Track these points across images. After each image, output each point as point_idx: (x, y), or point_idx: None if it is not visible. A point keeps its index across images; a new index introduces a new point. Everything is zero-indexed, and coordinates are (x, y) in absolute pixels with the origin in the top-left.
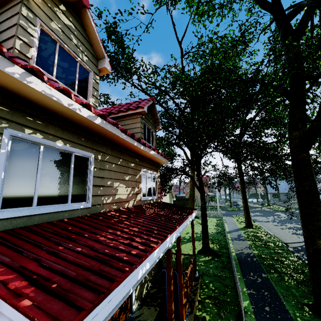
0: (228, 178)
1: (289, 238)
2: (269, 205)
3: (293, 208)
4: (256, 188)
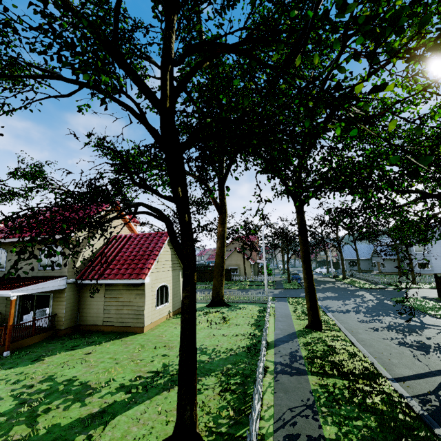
0: (285, 238)
1: (398, 362)
2: (344, 279)
3: (380, 284)
4: (326, 253)
